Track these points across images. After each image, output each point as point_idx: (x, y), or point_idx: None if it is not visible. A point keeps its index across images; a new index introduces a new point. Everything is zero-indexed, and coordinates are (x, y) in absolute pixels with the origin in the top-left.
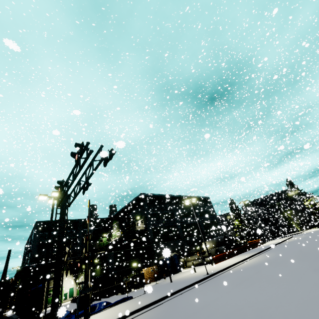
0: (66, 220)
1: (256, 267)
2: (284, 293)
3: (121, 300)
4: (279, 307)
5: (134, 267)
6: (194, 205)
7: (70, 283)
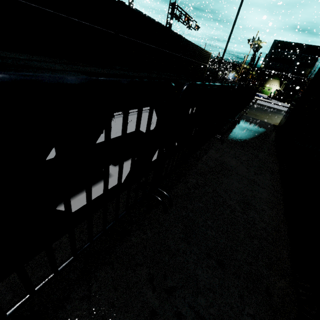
0: (254, 58)
1: None
2: None
3: (265, 98)
4: None
5: None
6: None
7: (276, 88)
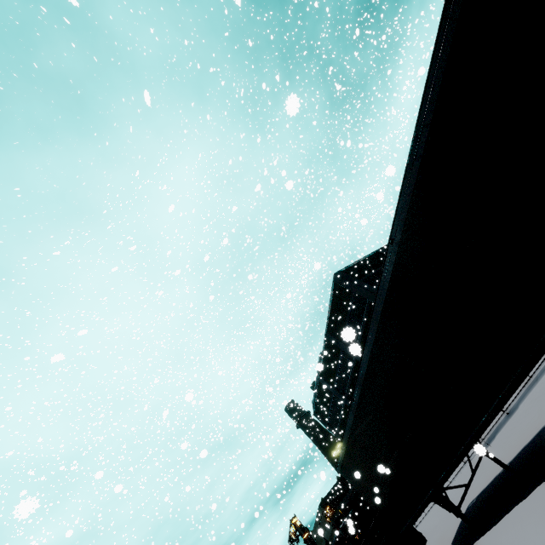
0: None
1: None
2: None
3: None
4: None
5: None
6: None
7: None
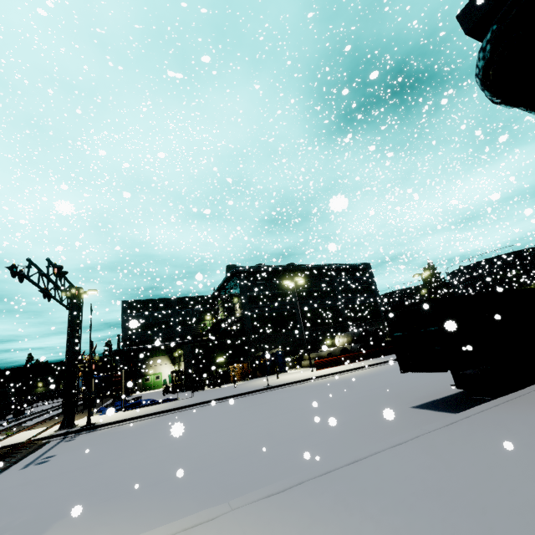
0: (80, 322)
1: (318, 387)
2: (222, 429)
3: (162, 401)
4: (179, 442)
5: (221, 363)
6: (333, 279)
7: (169, 369)
